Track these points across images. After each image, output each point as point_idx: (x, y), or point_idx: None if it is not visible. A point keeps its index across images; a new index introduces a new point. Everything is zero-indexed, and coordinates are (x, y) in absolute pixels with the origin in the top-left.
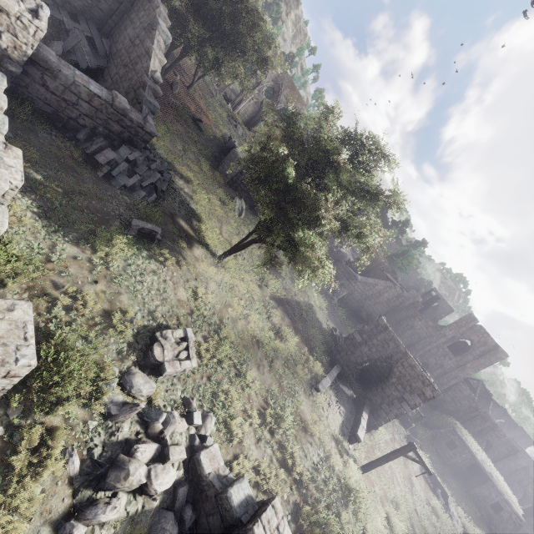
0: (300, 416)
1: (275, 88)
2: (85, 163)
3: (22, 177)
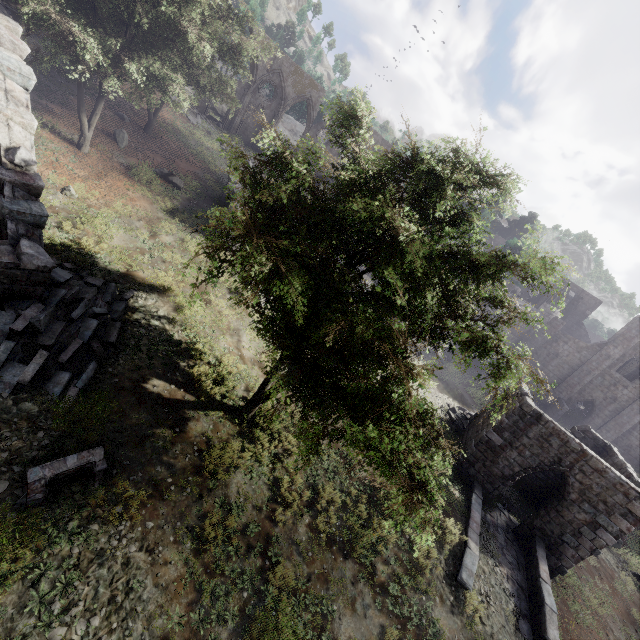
0: None
1: (275, 81)
2: None
3: None
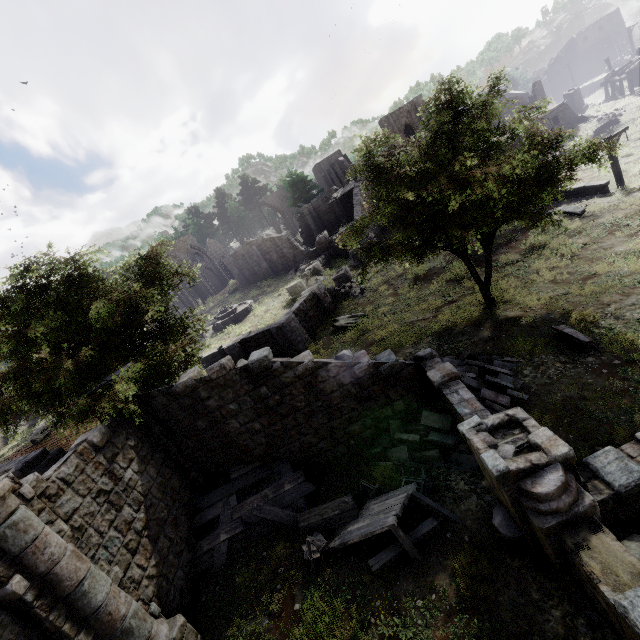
0: (634, 214)
1: None
2: (527, 412)
3: None
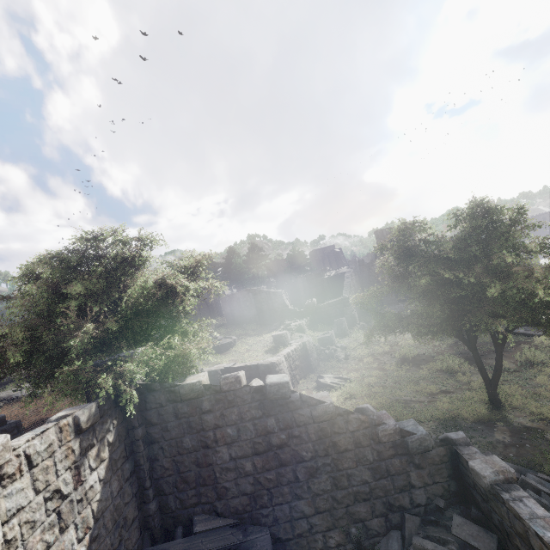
0: None
1: None
2: None
3: None
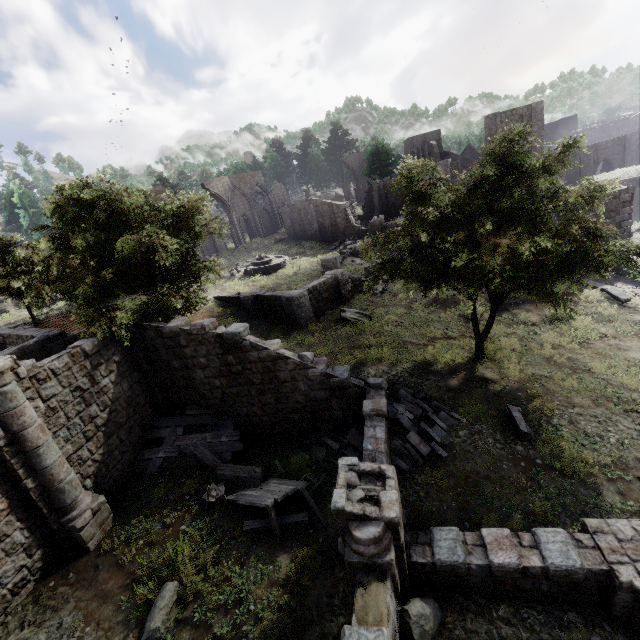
0: None
1: None
2: (436, 467)
3: (639, 520)
